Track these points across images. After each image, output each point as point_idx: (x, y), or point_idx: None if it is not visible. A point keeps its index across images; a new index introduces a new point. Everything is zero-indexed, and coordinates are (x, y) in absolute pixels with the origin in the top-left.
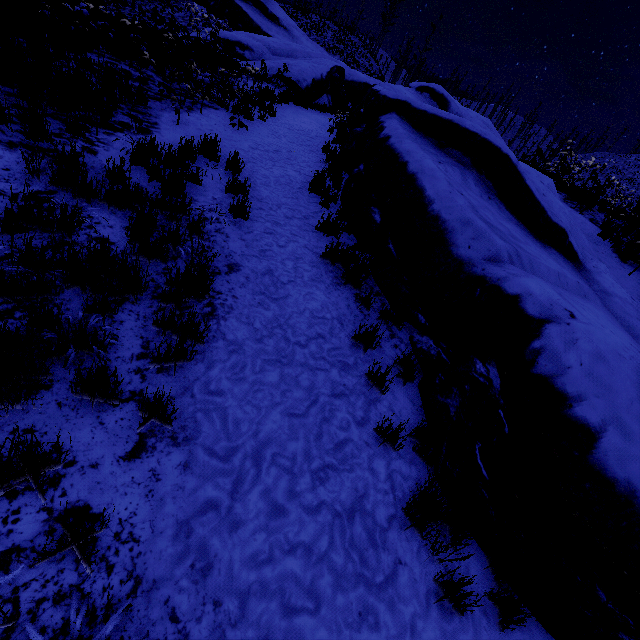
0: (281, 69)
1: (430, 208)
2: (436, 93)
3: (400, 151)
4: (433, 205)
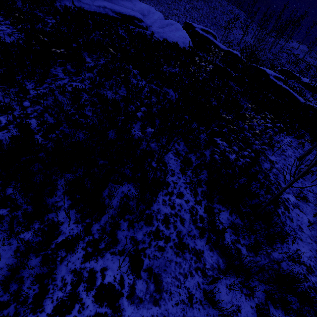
0: (186, 42)
1: (296, 97)
2: (213, 35)
3: (288, 89)
4: (296, 97)
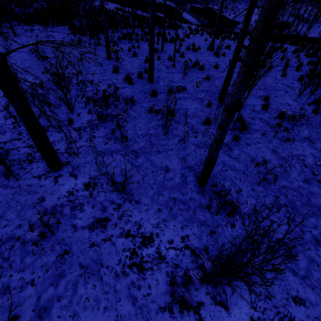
0: None
1: None
2: None
3: None
4: None
